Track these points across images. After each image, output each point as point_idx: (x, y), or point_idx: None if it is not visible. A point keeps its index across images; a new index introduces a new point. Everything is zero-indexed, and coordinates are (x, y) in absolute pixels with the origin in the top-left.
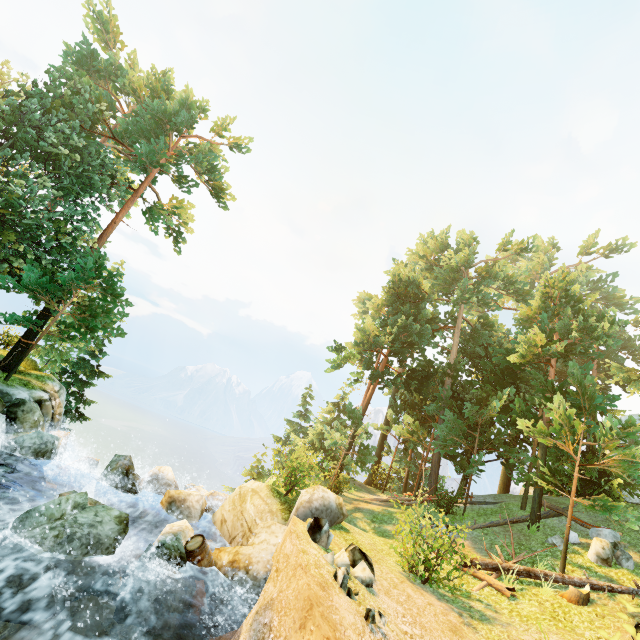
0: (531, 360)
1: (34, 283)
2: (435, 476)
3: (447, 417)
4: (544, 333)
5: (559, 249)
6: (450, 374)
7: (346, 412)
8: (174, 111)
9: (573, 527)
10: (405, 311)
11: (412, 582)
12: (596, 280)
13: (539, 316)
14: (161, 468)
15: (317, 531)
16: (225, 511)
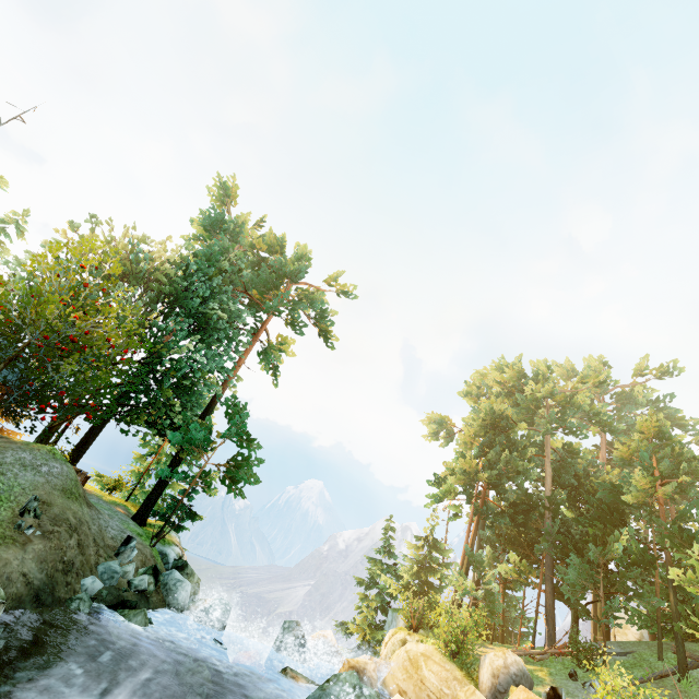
0: (644, 500)
1: (200, 439)
2: (552, 622)
3: (573, 559)
4: (647, 471)
5: (610, 367)
6: (549, 506)
7: (437, 547)
8: (298, 269)
9: None
10: (500, 442)
11: None
12: (654, 400)
13: (640, 455)
14: (324, 633)
15: None
16: (399, 680)
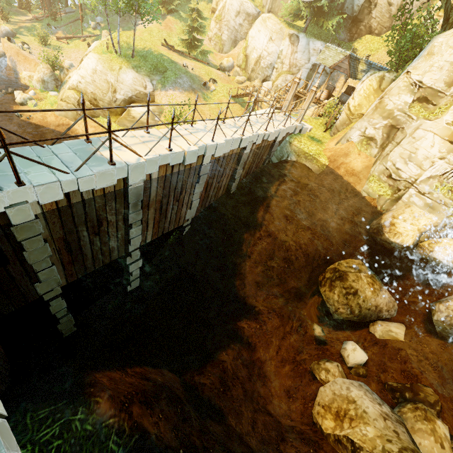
0: None
1: None
2: (49, 1)
3: None
4: None
5: None
6: None
7: None
8: None
9: (94, 18)
10: None
11: (42, 47)
12: None
13: None
14: None
15: (10, 40)
16: None
